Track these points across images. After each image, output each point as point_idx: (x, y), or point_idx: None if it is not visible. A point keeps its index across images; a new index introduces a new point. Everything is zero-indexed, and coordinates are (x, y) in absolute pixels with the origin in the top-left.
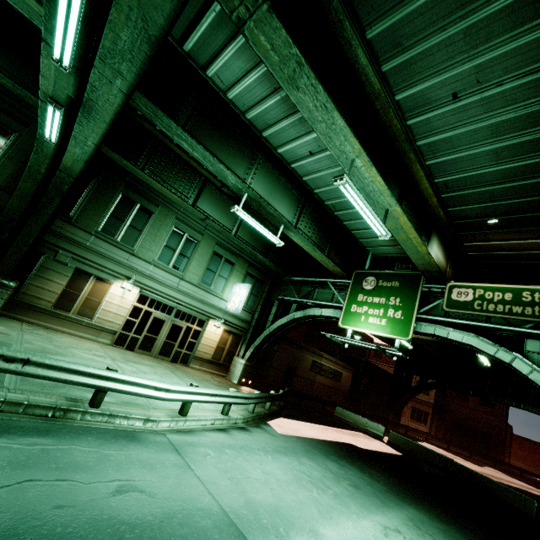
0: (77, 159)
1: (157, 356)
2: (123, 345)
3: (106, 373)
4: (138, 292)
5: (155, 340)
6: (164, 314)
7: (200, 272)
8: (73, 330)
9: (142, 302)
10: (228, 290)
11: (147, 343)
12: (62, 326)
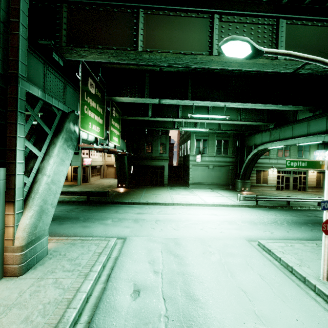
0: (273, 148)
1: (292, 190)
2: (279, 189)
3: (320, 198)
4: (276, 170)
5: (289, 185)
6: (288, 174)
7: (295, 153)
8: (263, 188)
9: (278, 173)
10: (311, 155)
11: (286, 187)
12: (260, 188)
